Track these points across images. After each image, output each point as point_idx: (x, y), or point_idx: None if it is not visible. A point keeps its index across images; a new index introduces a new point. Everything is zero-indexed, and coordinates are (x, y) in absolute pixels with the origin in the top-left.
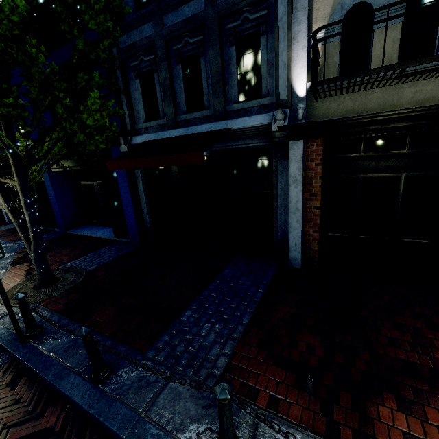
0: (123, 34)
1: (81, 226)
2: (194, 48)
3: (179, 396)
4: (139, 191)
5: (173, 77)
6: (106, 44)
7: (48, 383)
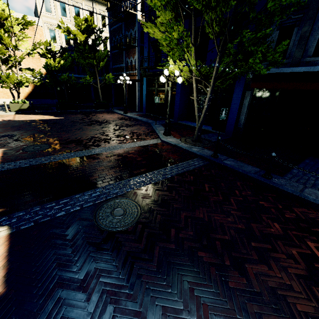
0: None
1: (183, 120)
2: None
3: (315, 193)
4: (243, 104)
5: (311, 30)
6: (291, 11)
7: (239, 173)
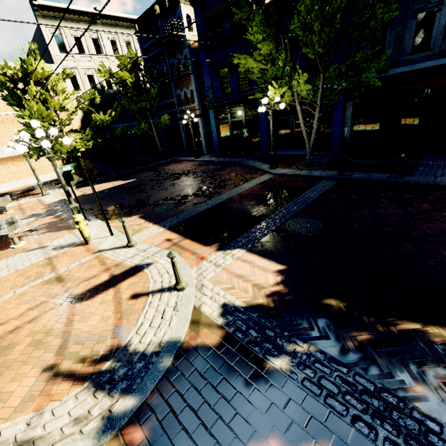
0: (368, 2)
1: None
2: (433, 6)
3: (445, 179)
4: (346, 116)
5: (405, 29)
6: None
7: (373, 181)
